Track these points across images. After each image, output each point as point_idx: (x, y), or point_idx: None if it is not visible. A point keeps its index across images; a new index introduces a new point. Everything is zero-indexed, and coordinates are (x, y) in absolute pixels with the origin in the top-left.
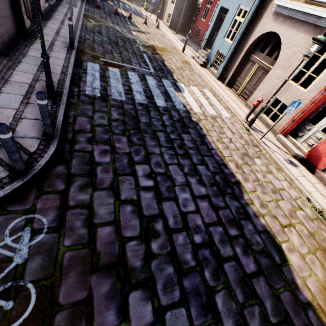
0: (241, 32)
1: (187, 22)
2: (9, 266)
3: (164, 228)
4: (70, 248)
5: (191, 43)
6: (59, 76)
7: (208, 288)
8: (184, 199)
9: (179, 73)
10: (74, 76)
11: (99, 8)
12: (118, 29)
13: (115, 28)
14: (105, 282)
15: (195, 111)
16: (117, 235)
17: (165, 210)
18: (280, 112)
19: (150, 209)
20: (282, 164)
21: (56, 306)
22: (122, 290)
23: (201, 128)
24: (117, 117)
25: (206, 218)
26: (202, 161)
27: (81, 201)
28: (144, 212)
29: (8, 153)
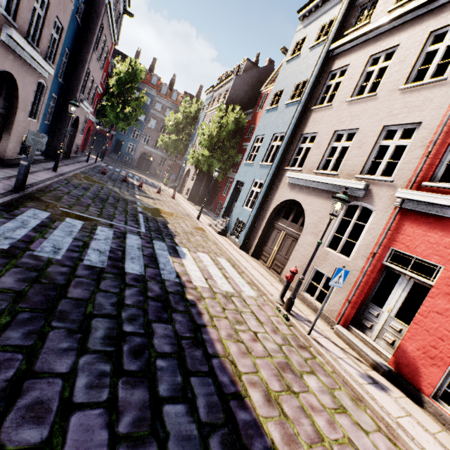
0: (260, 200)
1: (208, 196)
2: None
3: None
4: None
5: (211, 214)
6: None
7: None
8: None
9: (185, 237)
10: None
11: (104, 174)
12: (117, 190)
13: (113, 189)
14: None
15: (196, 285)
16: None
17: None
18: None
19: None
20: (360, 387)
21: None
22: None
23: (200, 312)
24: (11, 286)
25: None
26: (183, 388)
27: None
28: None
29: None
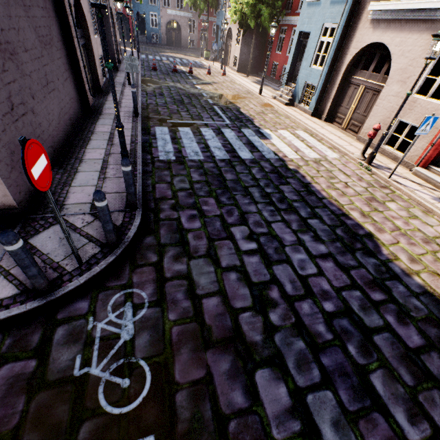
0: (332, 54)
1: (259, 60)
2: (118, 343)
3: (282, 296)
4: (176, 323)
5: (268, 82)
6: (130, 146)
7: (357, 366)
8: (300, 260)
9: (261, 118)
10: (144, 143)
11: (156, 70)
12: (180, 86)
13: (176, 86)
14: (223, 360)
15: (291, 158)
16: (226, 306)
17: (278, 274)
18: (410, 140)
19: (258, 275)
20: (431, 205)
21: (174, 385)
22: (245, 368)
23: (303, 176)
24: (199, 179)
25: (334, 281)
26: (313, 214)
27: (178, 272)
28: (252, 278)
29: (103, 223)
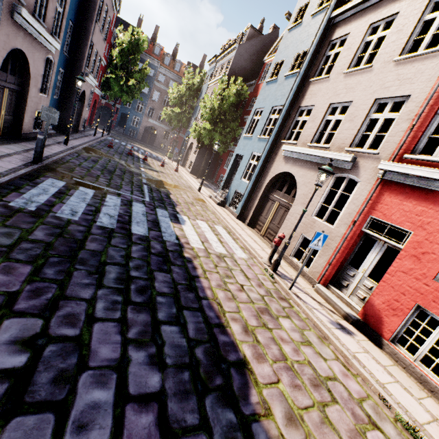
0: (257, 173)
1: (210, 170)
2: None
3: None
4: None
5: (213, 187)
6: None
7: None
8: (91, 405)
9: (186, 206)
10: (9, 185)
11: (111, 148)
12: (123, 163)
13: (120, 162)
14: None
15: (193, 246)
16: None
17: None
18: None
19: None
20: (328, 329)
21: None
22: None
23: (195, 267)
24: (41, 238)
25: None
26: (177, 317)
27: None
28: None
29: None
